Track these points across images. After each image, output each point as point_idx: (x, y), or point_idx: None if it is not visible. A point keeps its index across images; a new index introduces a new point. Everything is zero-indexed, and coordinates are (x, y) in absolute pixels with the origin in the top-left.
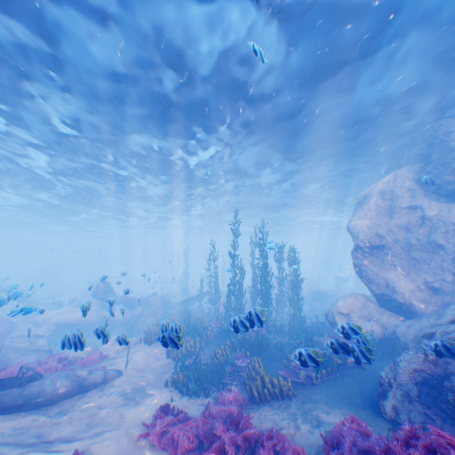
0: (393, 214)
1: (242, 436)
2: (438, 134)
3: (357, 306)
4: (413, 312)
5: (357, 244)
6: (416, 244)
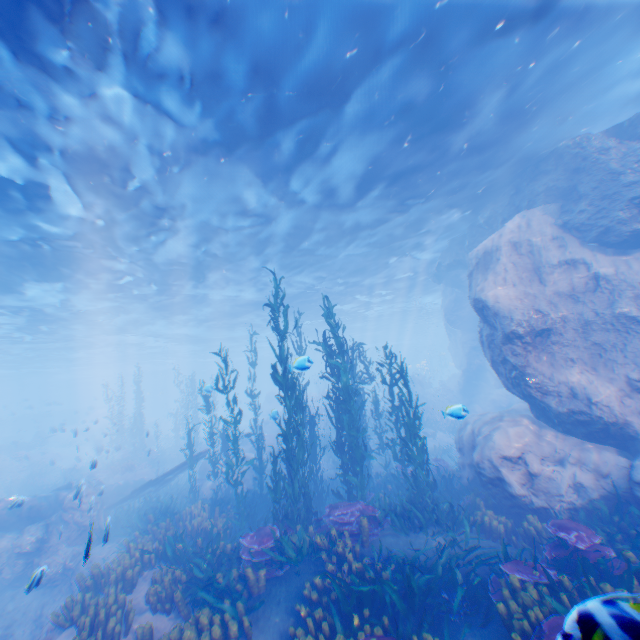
0: (542, 276)
1: None
2: (589, 152)
3: (531, 441)
4: (634, 436)
5: (511, 329)
6: (596, 320)
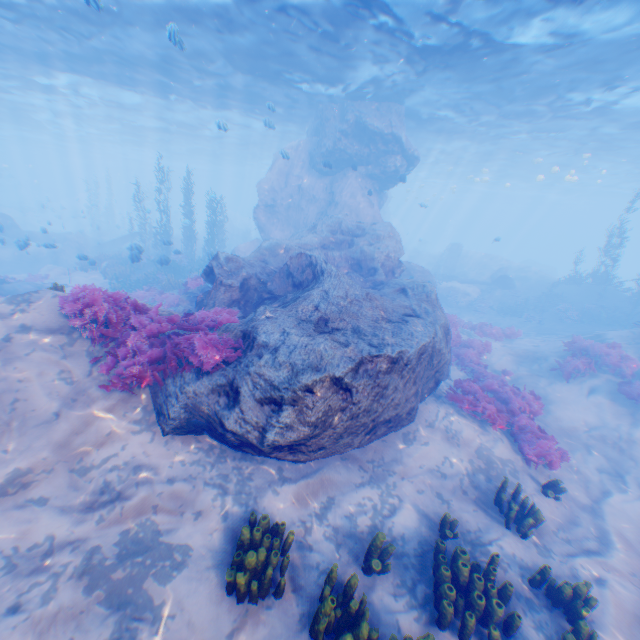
0: (288, 181)
1: (151, 295)
2: (324, 119)
3: (251, 248)
4: None
5: (258, 203)
6: (293, 207)
